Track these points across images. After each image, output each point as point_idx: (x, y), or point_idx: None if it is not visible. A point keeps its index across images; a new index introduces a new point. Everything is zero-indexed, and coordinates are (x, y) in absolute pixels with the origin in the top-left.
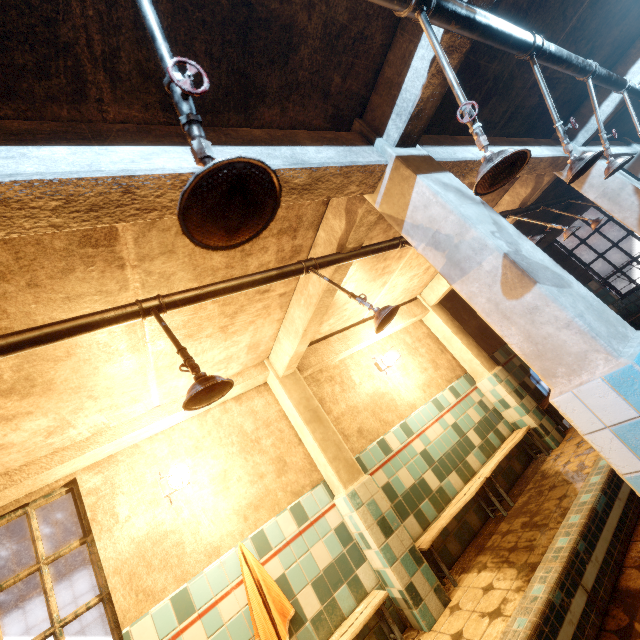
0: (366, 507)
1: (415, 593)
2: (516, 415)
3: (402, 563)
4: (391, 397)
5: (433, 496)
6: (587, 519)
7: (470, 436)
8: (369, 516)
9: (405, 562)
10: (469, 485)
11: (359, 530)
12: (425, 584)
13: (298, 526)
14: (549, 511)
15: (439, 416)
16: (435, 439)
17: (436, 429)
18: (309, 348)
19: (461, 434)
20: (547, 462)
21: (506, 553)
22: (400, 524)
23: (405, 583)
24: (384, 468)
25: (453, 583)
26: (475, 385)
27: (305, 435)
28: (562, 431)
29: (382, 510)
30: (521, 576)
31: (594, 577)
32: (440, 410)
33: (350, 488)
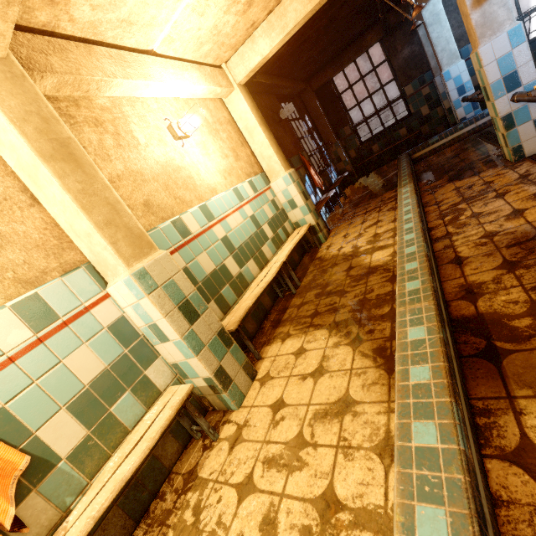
0: (163, 290)
1: (225, 376)
2: (300, 215)
3: (210, 349)
4: (189, 174)
5: (234, 281)
6: (428, 263)
7: (265, 229)
8: (167, 301)
9: (214, 347)
10: (266, 270)
11: (150, 321)
12: (235, 364)
13: (34, 331)
14: (340, 281)
15: (240, 206)
16: (236, 227)
17: (237, 218)
18: (46, 38)
19: (258, 226)
20: (321, 252)
21: (308, 319)
22: (207, 307)
23: (214, 369)
24: (181, 252)
25: (258, 357)
26: (269, 185)
27: (43, 184)
28: (328, 230)
29: (185, 293)
30: (335, 333)
31: (444, 312)
32: (240, 200)
33: (137, 266)
